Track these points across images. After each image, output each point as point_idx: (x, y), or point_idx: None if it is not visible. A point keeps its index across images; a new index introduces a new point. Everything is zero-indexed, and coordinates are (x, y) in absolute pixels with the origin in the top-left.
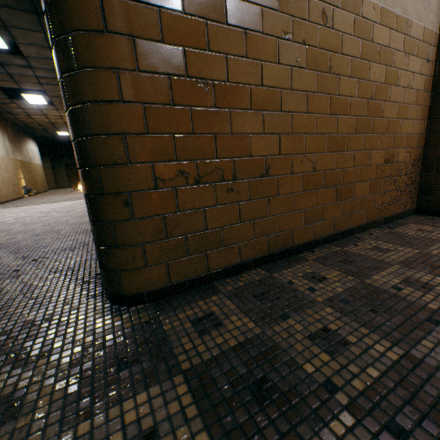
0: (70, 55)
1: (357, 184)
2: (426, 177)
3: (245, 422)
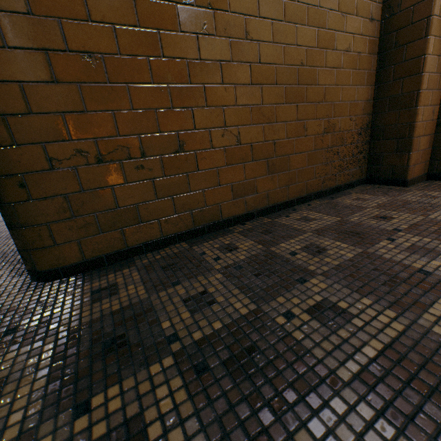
0: None
1: (292, 156)
2: (374, 146)
3: (83, 369)
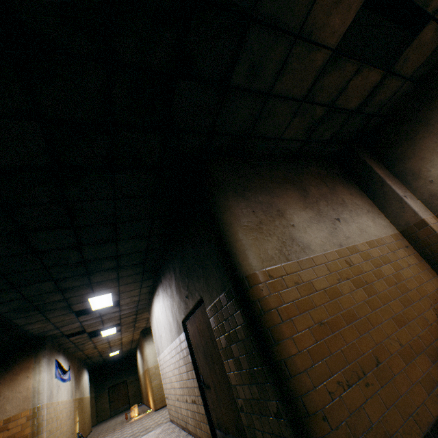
0: (270, 337)
1: (435, 342)
2: None
3: None
